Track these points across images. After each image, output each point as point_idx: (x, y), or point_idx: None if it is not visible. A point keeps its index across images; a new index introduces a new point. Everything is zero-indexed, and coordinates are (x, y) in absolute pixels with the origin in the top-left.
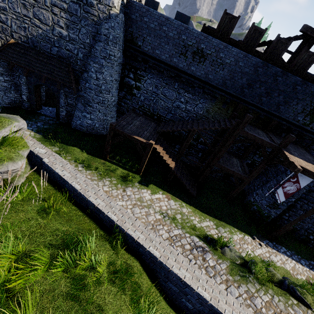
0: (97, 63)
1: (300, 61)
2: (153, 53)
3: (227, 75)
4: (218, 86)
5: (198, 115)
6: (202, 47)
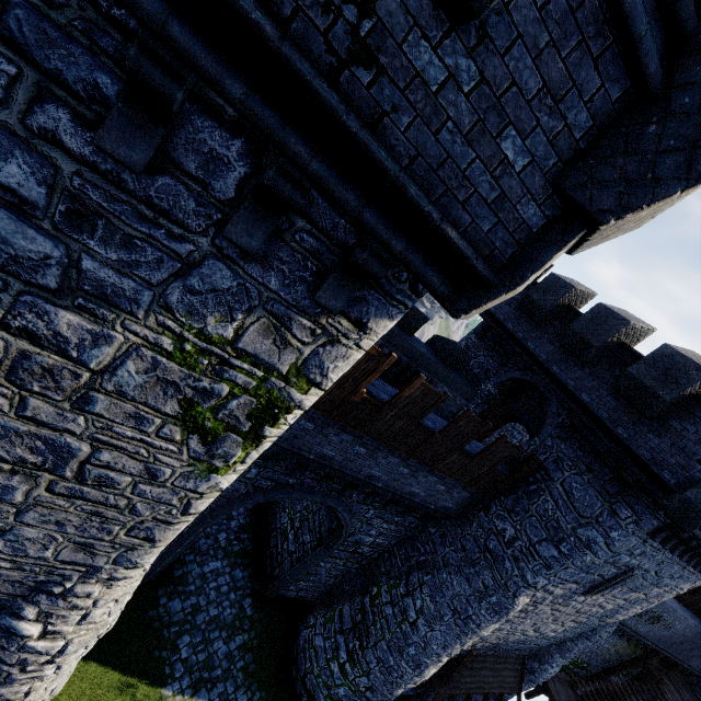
0: (566, 658)
1: None
2: None
3: (668, 634)
4: (652, 641)
5: (600, 647)
6: (664, 615)
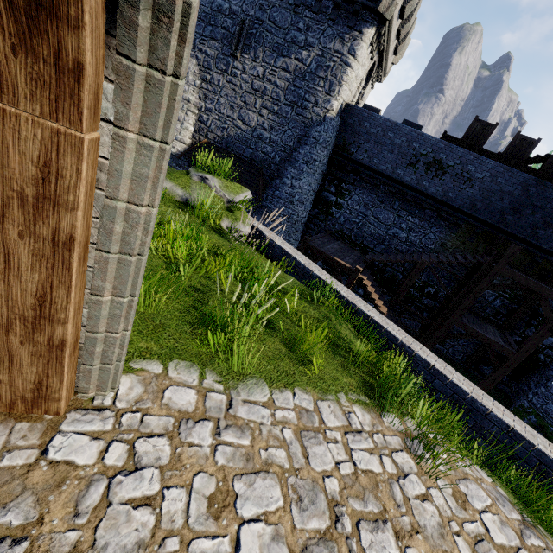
0: (297, 168)
1: None
2: (369, 163)
3: (478, 194)
4: (462, 209)
5: (427, 250)
6: (441, 158)
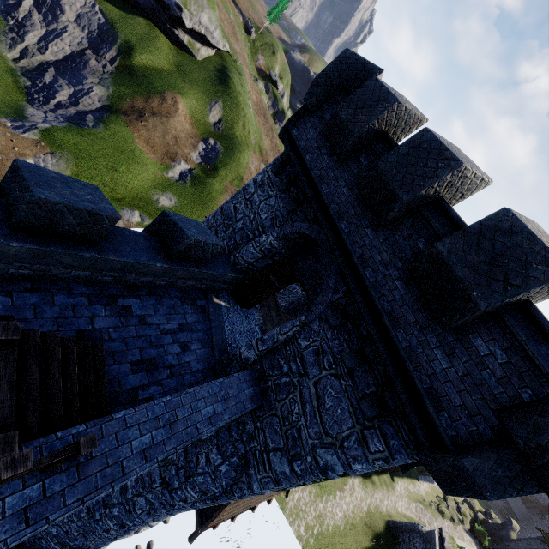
0: None
1: None
2: None
3: None
4: None
5: None
6: None
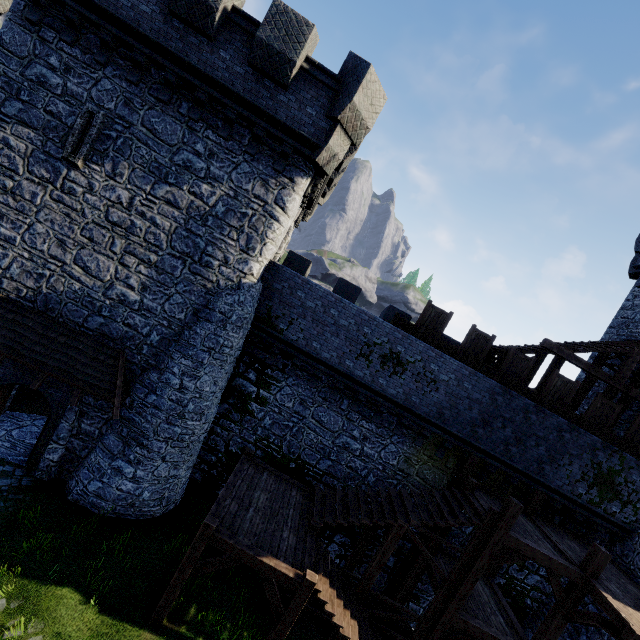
0: (192, 358)
1: (554, 389)
2: (306, 346)
3: (445, 400)
4: (429, 418)
5: (388, 467)
6: (399, 350)
